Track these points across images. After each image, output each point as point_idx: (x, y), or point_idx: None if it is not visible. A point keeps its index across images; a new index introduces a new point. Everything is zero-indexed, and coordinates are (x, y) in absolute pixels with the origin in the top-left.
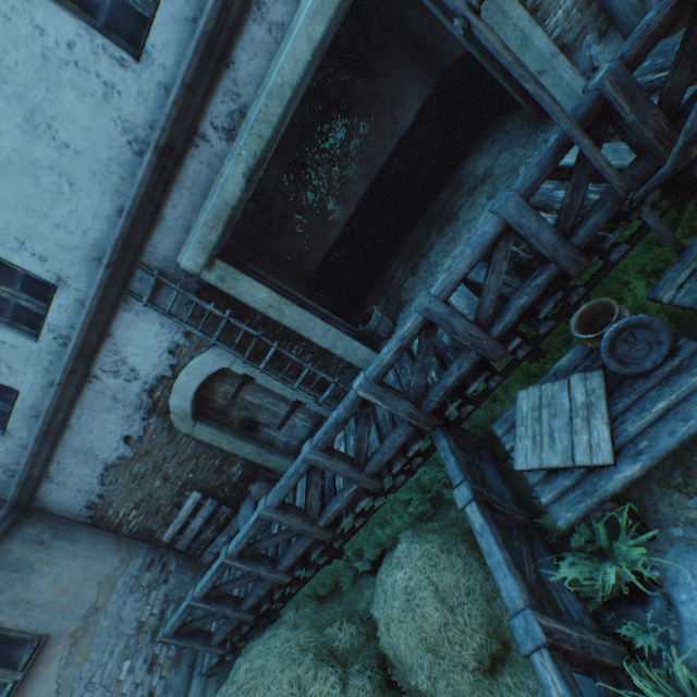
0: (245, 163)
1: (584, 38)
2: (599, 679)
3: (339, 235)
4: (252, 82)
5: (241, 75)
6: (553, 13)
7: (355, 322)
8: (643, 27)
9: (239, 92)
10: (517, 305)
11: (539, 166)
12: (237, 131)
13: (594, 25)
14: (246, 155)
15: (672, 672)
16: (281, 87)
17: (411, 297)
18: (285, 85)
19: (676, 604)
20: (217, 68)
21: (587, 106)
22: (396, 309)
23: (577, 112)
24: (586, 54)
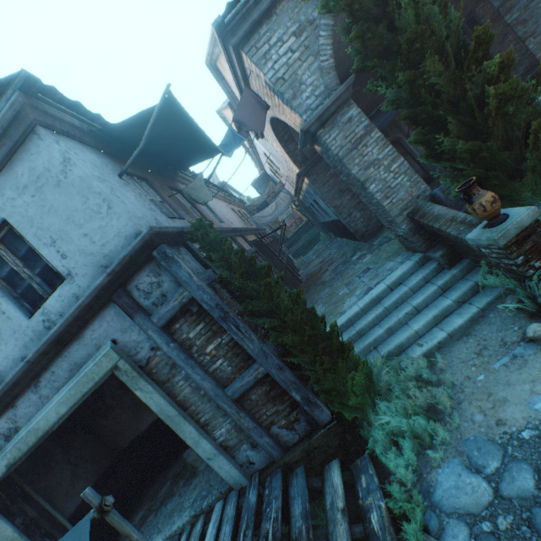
0: (9, 459)
1: (242, 444)
2: None
3: (147, 427)
4: (26, 416)
5: (20, 412)
6: (219, 428)
7: (137, 503)
8: None
9: (18, 418)
10: None
11: None
12: (13, 436)
13: (248, 439)
14: (10, 455)
15: None
16: (38, 429)
17: None
18: (40, 428)
19: None
20: (5, 407)
21: None
22: None
23: None
24: (244, 453)
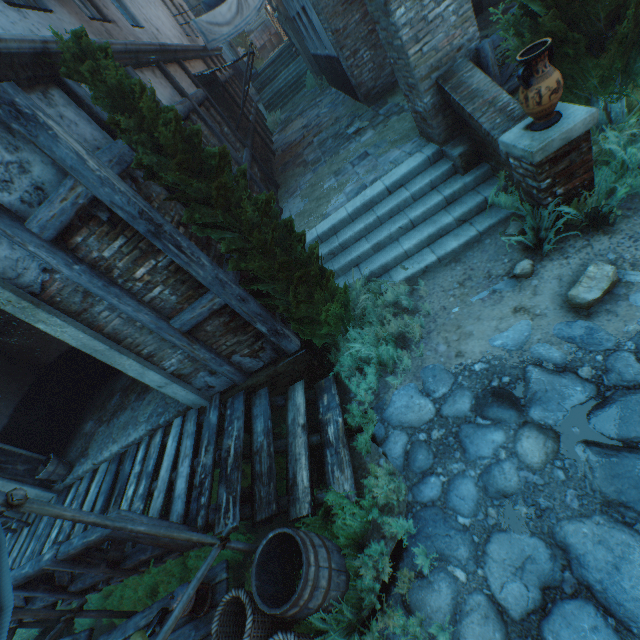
0: None
1: (199, 373)
2: None
3: None
4: None
5: None
6: (169, 359)
7: (84, 412)
8: (70, 547)
9: None
10: (40, 604)
11: (16, 580)
12: None
13: (206, 368)
14: None
15: None
16: None
17: (89, 454)
18: None
19: None
20: None
21: (40, 568)
22: (83, 452)
23: (36, 567)
24: (202, 379)
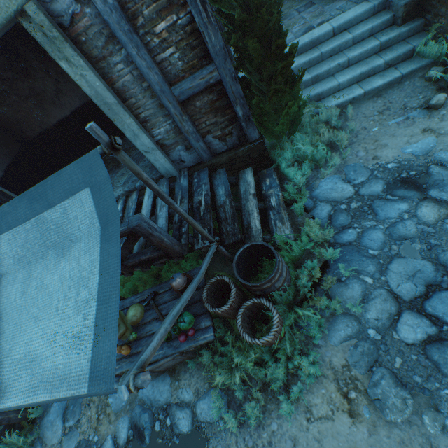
0: None
1: (177, 146)
2: (3, 429)
3: (56, 124)
4: None
5: None
6: (159, 127)
7: None
8: None
9: None
10: None
11: None
12: None
13: (183, 143)
14: None
15: (38, 424)
16: None
17: None
18: None
19: (53, 406)
20: None
21: None
22: None
23: None
24: (178, 153)
